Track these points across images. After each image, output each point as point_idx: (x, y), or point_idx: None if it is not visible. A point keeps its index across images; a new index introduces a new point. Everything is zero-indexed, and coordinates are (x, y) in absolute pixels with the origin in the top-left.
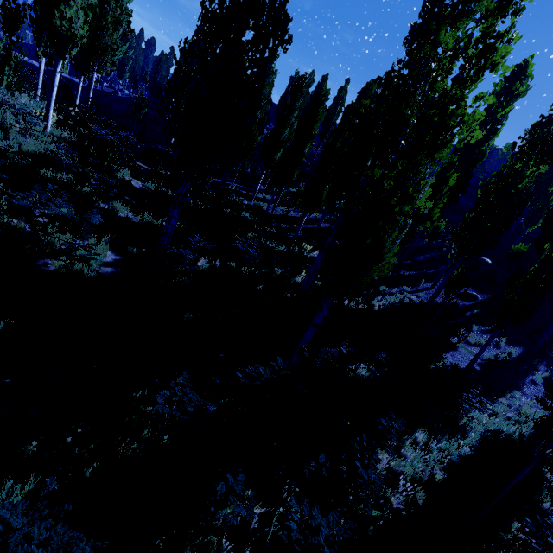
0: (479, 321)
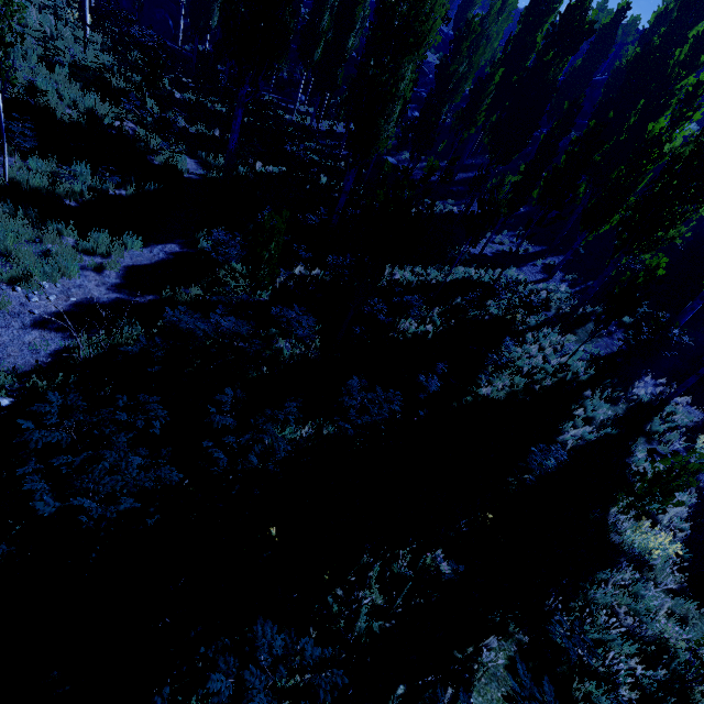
0: (512, 228)
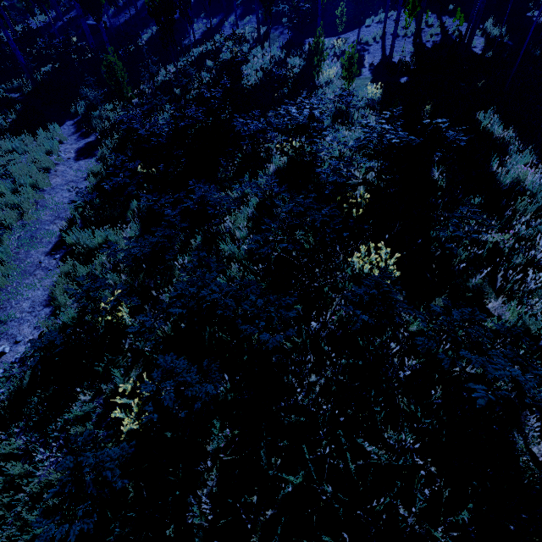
0: (197, 16)
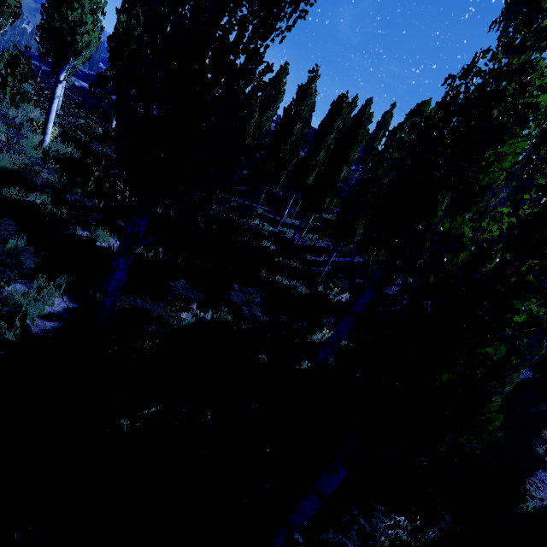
0: None
